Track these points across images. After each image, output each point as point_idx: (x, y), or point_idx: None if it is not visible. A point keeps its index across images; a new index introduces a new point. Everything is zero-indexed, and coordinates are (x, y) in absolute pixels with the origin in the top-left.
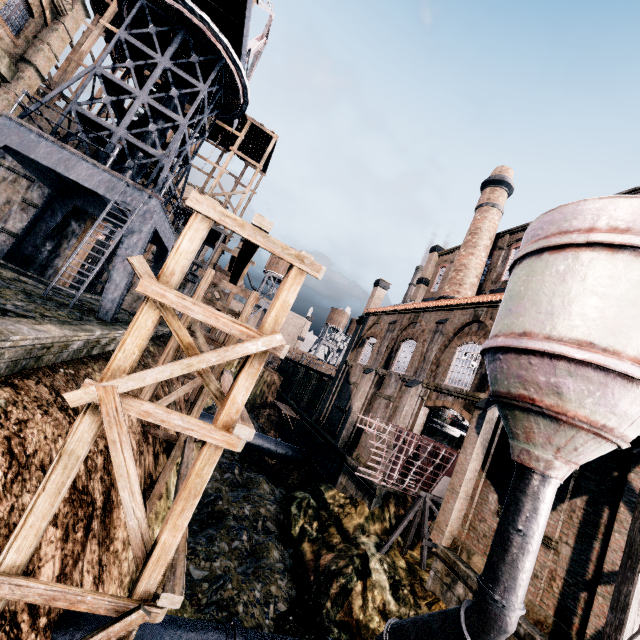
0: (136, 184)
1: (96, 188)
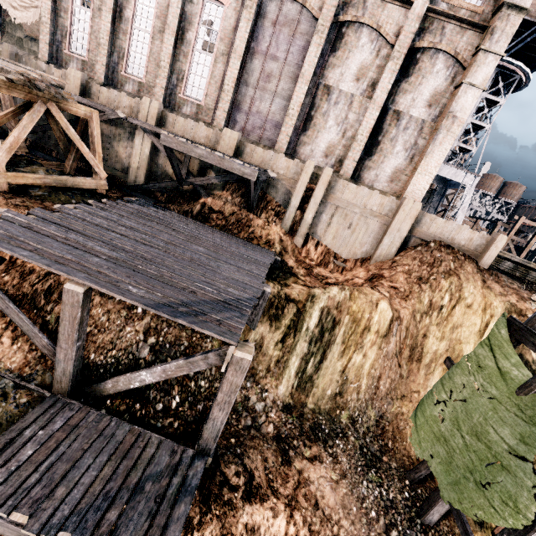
0: (468, 171)
1: (450, 177)
